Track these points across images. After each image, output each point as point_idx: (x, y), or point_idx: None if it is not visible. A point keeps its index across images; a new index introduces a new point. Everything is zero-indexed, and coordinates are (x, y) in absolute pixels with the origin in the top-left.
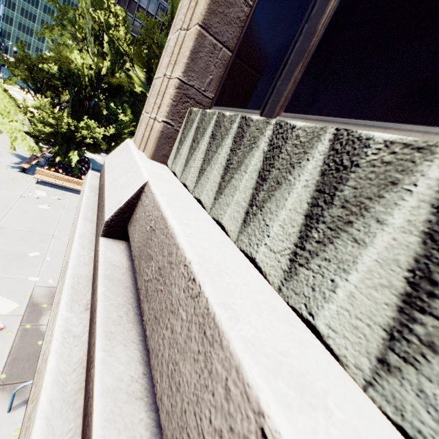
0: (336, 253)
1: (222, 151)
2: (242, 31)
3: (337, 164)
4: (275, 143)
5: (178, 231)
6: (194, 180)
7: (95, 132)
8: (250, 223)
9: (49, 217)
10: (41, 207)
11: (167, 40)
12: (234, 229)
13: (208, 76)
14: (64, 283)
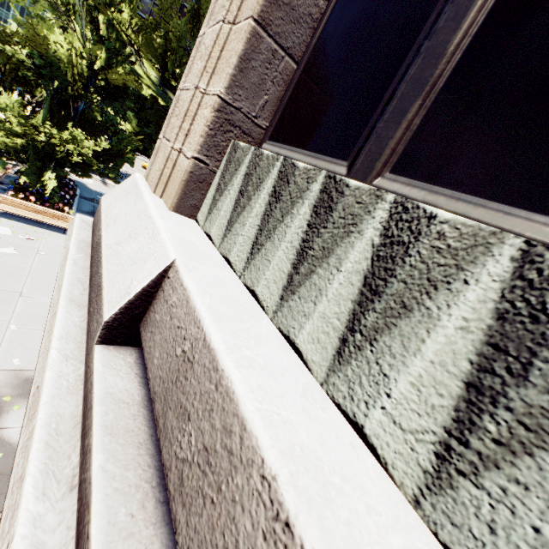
0: (542, 478)
1: (293, 222)
2: (314, 34)
3: (532, 308)
4: (395, 234)
5: (241, 388)
6: (243, 256)
7: (85, 147)
8: (350, 361)
9: (15, 266)
10: (3, 251)
11: (200, 34)
12: (319, 361)
13: (262, 96)
14: (32, 436)
